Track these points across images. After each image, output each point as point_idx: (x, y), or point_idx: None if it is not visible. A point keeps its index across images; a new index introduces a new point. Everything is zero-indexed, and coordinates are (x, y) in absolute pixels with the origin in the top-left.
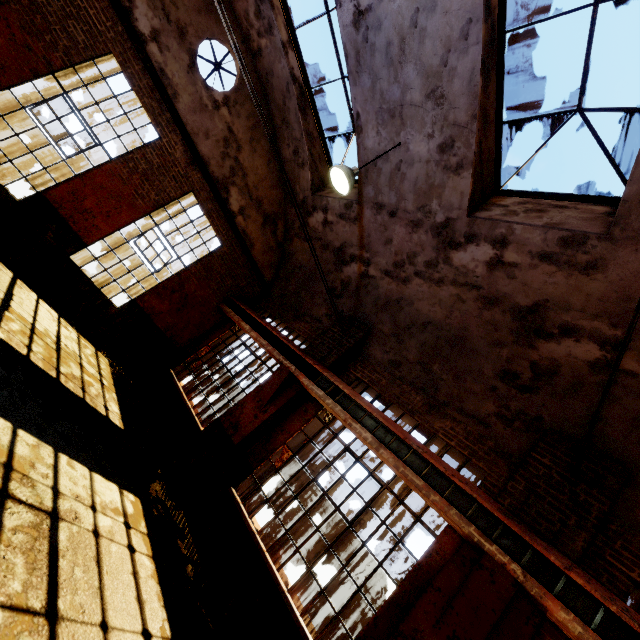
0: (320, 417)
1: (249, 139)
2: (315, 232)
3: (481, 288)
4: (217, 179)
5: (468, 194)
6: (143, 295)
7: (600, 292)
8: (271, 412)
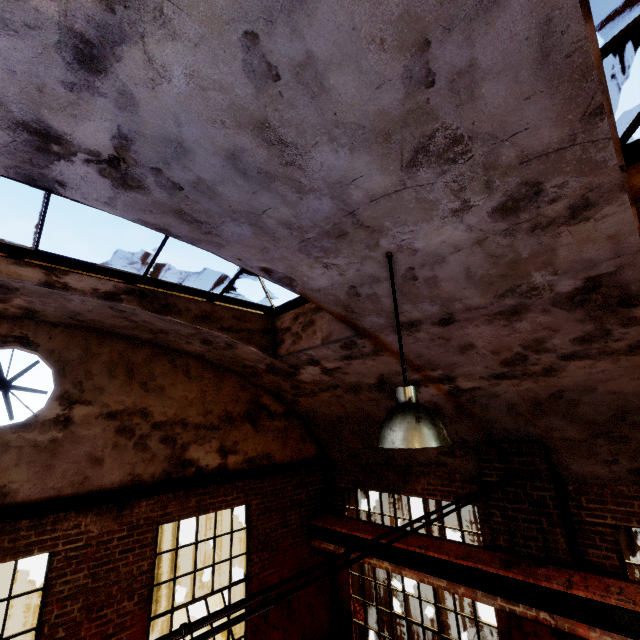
0: None
1: (141, 390)
2: (321, 383)
3: None
4: (165, 473)
5: (634, 230)
6: None
7: None
8: None
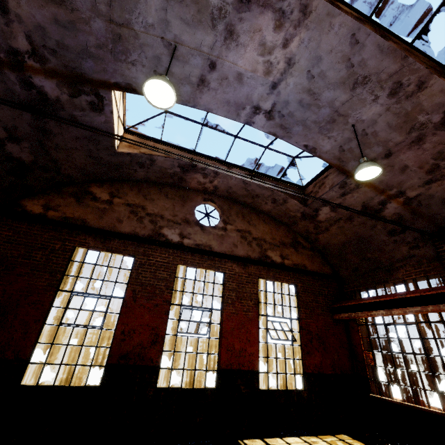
0: None
1: (247, 224)
2: (330, 220)
3: None
4: (259, 258)
5: None
6: (304, 364)
7: None
8: None
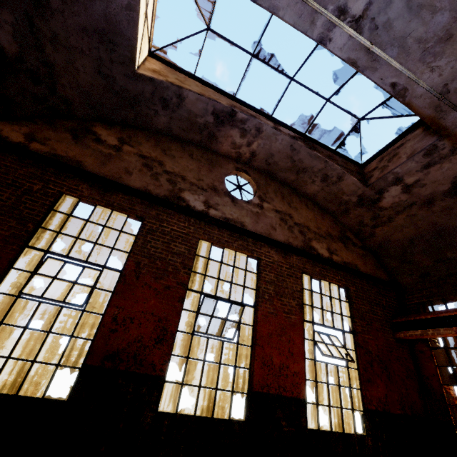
0: None
1: (288, 206)
2: (399, 205)
3: None
4: (302, 248)
5: None
6: (364, 396)
7: None
8: None
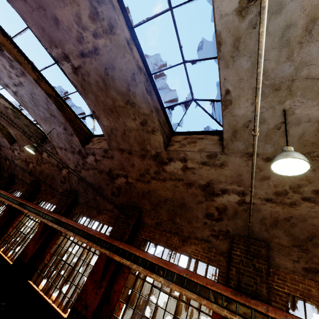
0: (1, 201)
1: None
2: None
3: (21, 159)
4: None
5: (7, 142)
6: None
7: (27, 155)
8: None
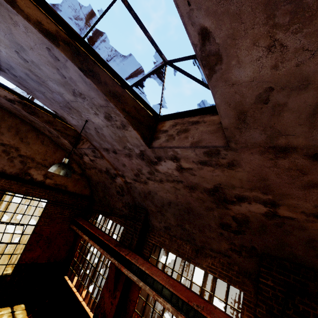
0: None
1: (19, 140)
2: (91, 165)
3: (182, 182)
4: (17, 173)
5: (140, 138)
6: (20, 257)
7: (245, 177)
8: (118, 297)
